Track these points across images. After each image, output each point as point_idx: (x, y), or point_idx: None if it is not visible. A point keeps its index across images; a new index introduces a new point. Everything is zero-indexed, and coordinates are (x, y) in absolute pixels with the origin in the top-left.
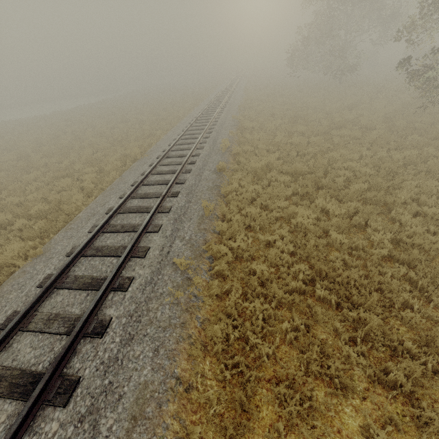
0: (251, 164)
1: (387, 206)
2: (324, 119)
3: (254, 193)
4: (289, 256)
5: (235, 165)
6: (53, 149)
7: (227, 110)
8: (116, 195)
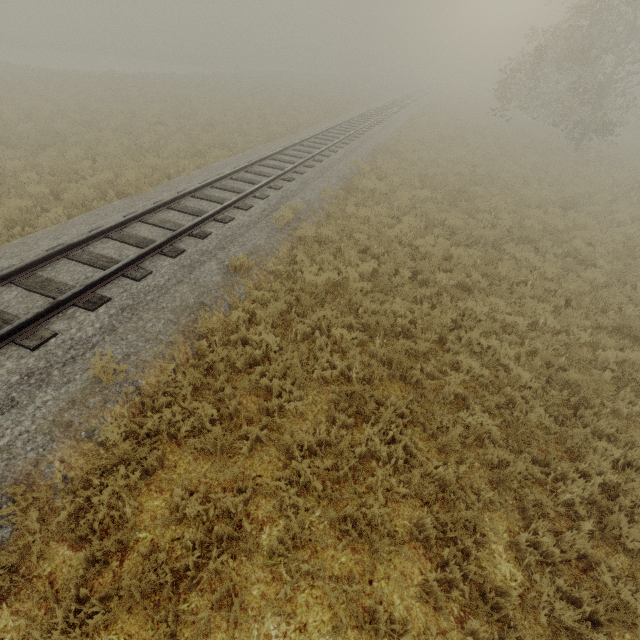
0: (305, 273)
1: (523, 501)
2: (505, 215)
3: (259, 351)
4: (210, 577)
5: (284, 263)
6: (37, 132)
7: (354, 146)
8: (5, 262)
